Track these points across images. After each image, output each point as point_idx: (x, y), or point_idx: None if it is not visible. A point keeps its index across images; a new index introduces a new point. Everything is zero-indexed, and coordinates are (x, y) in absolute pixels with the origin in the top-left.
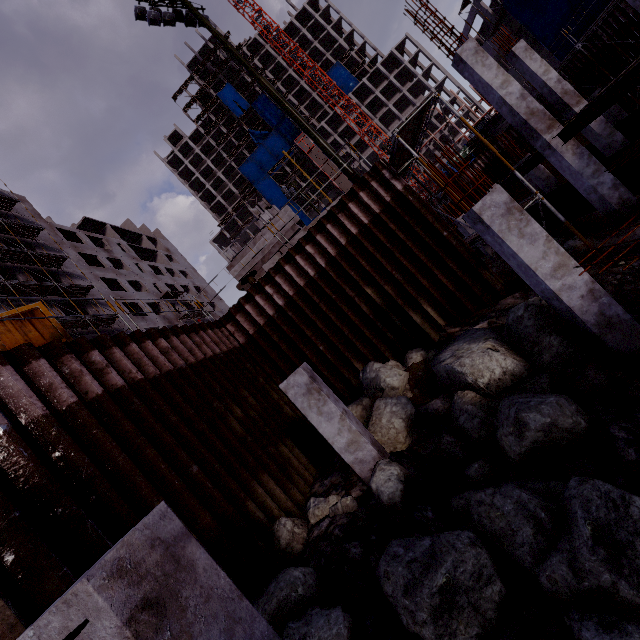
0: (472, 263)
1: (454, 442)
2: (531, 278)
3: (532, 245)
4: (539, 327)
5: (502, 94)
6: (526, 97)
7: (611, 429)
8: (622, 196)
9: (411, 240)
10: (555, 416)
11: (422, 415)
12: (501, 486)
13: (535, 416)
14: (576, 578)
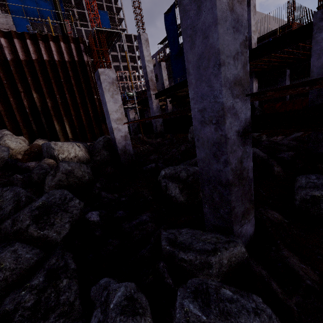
0: (100, 118)
1: (21, 178)
2: (108, 119)
3: (114, 103)
4: (104, 146)
5: (146, 64)
6: (153, 73)
7: (97, 183)
8: (161, 129)
9: (77, 87)
10: (74, 167)
11: (17, 166)
12: (14, 186)
13: (65, 165)
14: (12, 225)
